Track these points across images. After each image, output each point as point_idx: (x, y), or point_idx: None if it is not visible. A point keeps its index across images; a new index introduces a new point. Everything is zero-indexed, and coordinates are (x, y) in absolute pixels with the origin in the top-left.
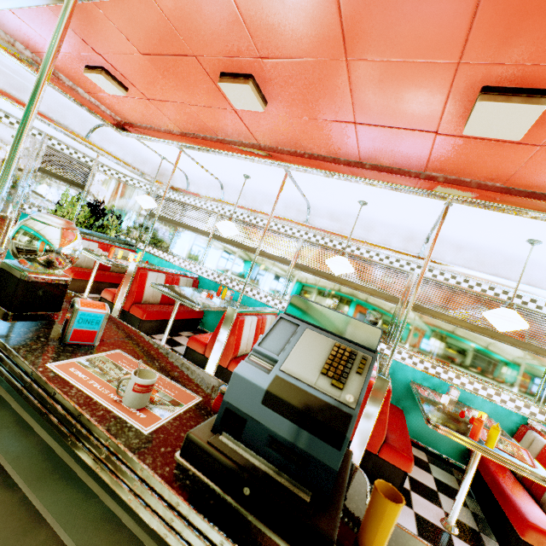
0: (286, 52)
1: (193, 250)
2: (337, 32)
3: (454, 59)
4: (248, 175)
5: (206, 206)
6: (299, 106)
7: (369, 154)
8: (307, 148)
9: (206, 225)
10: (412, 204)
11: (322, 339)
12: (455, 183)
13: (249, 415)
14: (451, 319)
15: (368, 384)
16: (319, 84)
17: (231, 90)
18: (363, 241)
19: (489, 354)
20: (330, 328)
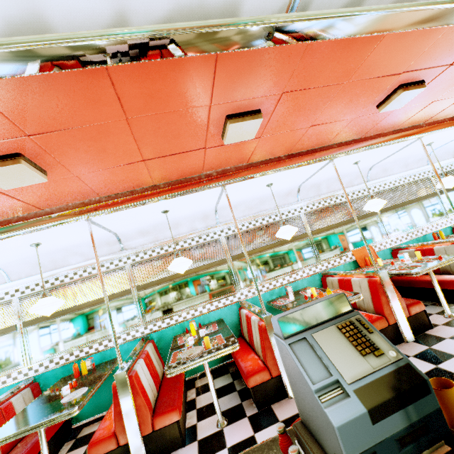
0: (60, 125)
1: (3, 358)
2: (114, 101)
3: (207, 104)
4: (37, 242)
5: None
6: (85, 164)
7: (161, 177)
8: (102, 193)
9: (4, 320)
10: (201, 196)
11: (328, 332)
12: (224, 173)
13: (373, 445)
14: (259, 249)
15: (263, 328)
16: (104, 141)
17: None
18: (178, 237)
19: (286, 255)
20: (319, 319)
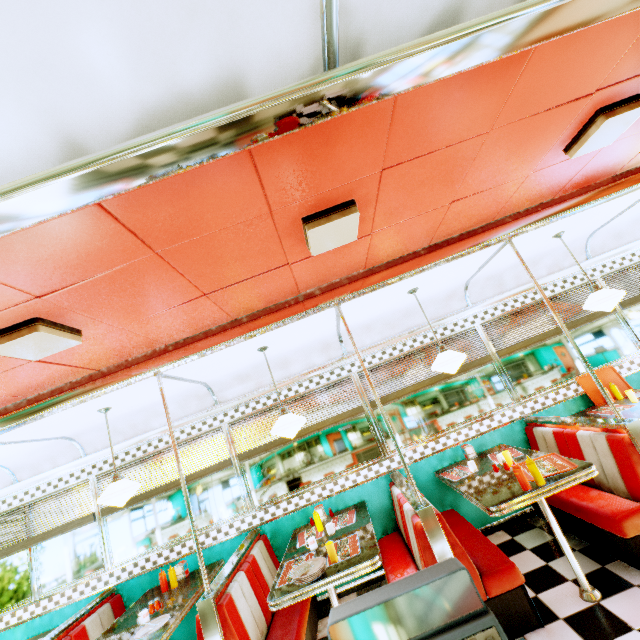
0: (72, 278)
1: (80, 558)
2: (128, 237)
3: (264, 211)
4: (106, 407)
5: (63, 483)
6: (127, 313)
7: (239, 309)
8: (166, 341)
9: (81, 506)
10: (308, 322)
11: None
12: (331, 288)
13: None
14: (412, 388)
15: (418, 529)
16: (139, 284)
17: (13, 347)
18: (289, 379)
19: (458, 393)
20: (412, 629)
